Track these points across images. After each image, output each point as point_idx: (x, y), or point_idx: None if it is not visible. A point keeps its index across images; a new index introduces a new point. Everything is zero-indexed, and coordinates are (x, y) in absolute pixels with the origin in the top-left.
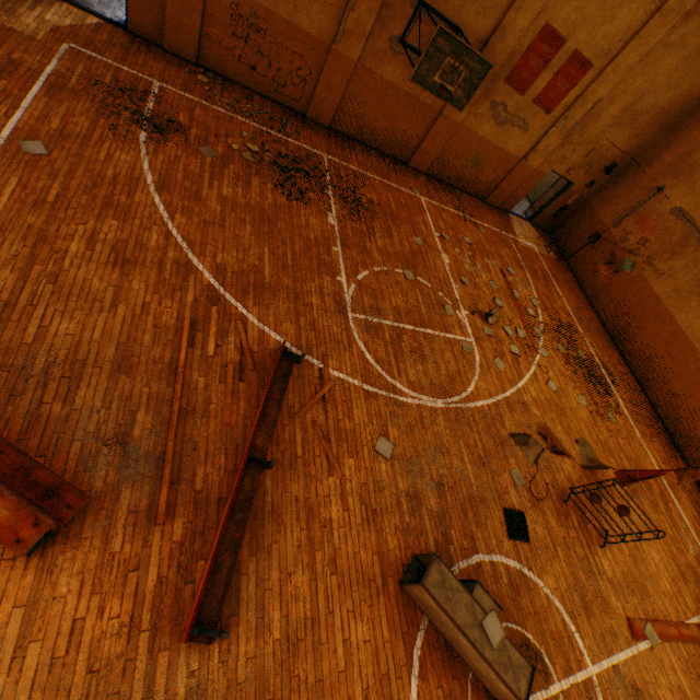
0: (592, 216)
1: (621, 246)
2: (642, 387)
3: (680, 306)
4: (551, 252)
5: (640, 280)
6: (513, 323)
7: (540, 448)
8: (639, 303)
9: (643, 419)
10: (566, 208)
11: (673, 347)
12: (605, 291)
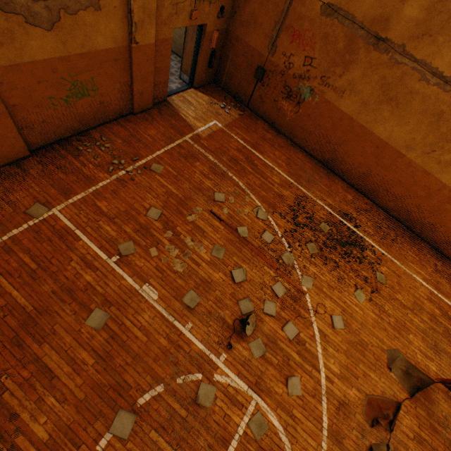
0: (243, 48)
1: (290, 74)
2: (370, 198)
3: (375, 119)
4: (231, 108)
5: (325, 105)
6: (266, 284)
7: (385, 447)
8: (335, 128)
9: (389, 236)
10: (214, 51)
11: (382, 159)
12: (299, 126)
